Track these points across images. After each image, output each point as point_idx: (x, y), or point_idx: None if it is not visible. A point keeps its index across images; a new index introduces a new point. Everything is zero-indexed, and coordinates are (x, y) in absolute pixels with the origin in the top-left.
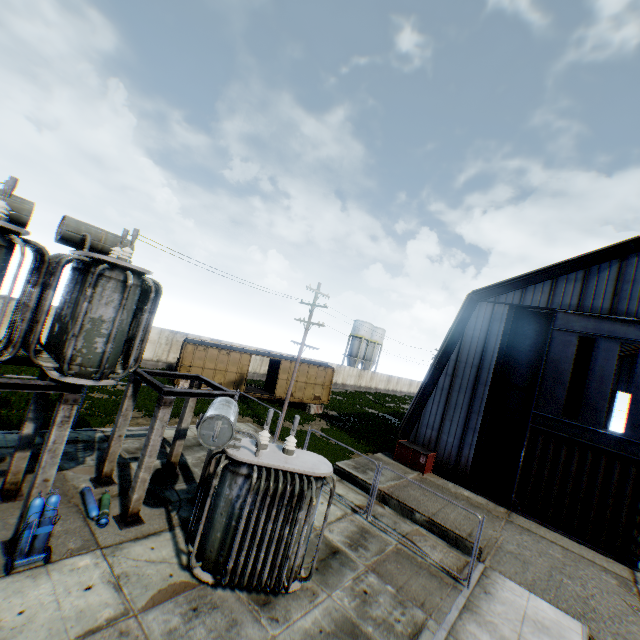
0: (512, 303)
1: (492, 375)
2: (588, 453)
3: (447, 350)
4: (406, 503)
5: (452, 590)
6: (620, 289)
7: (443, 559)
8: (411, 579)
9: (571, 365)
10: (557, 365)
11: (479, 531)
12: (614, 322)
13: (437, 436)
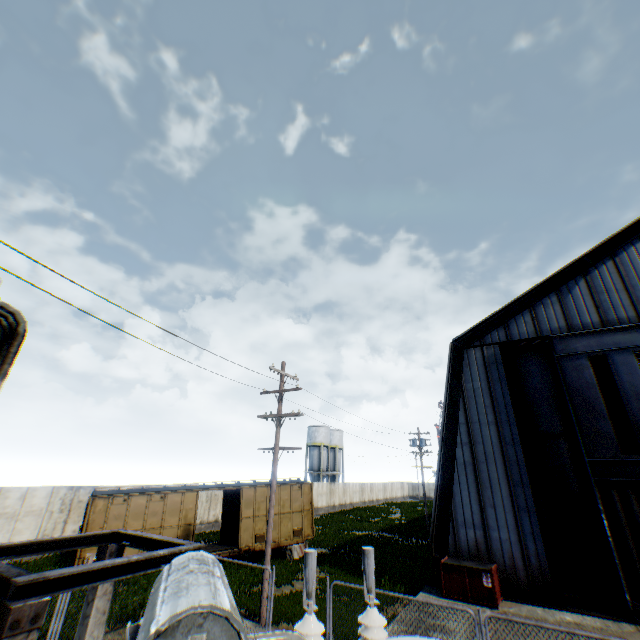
0: (500, 341)
1: (517, 428)
2: None
3: (451, 413)
4: None
5: None
6: (599, 301)
7: None
8: None
9: (597, 390)
10: (583, 394)
11: None
12: (614, 333)
13: (484, 535)
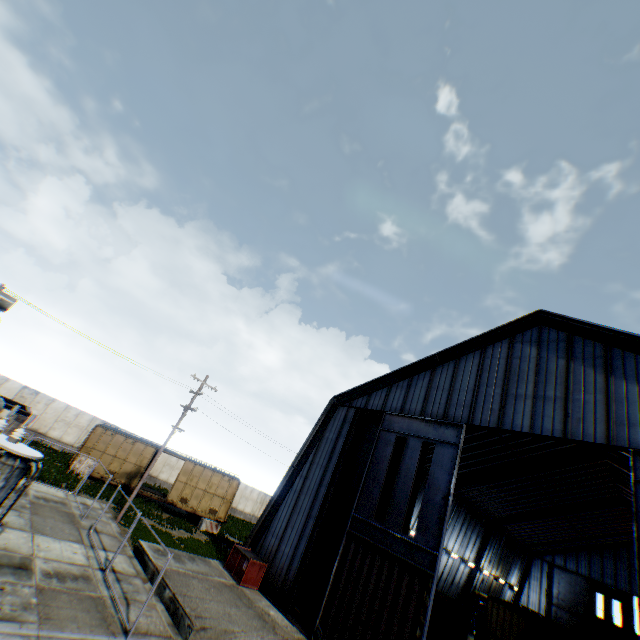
0: (359, 407)
1: (332, 475)
2: (386, 562)
3: (308, 451)
4: (166, 578)
5: (104, 631)
6: (430, 394)
7: (141, 621)
8: (71, 608)
9: (388, 464)
10: (378, 464)
11: (163, 570)
12: (421, 422)
13: (278, 545)
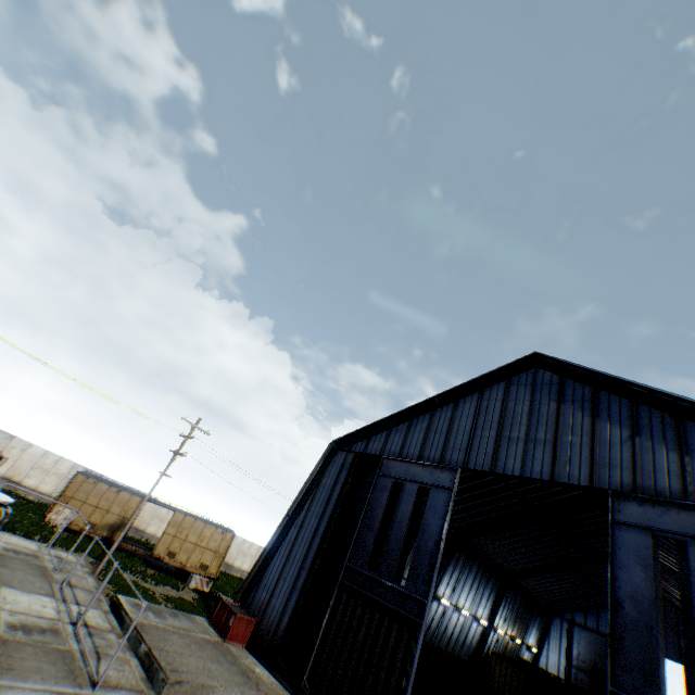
0: (358, 451)
1: (327, 523)
2: (377, 612)
3: (304, 499)
4: (143, 632)
5: (70, 682)
6: (428, 438)
7: (111, 675)
8: (36, 659)
9: (383, 510)
10: (374, 510)
11: (136, 619)
12: (418, 467)
13: (268, 599)
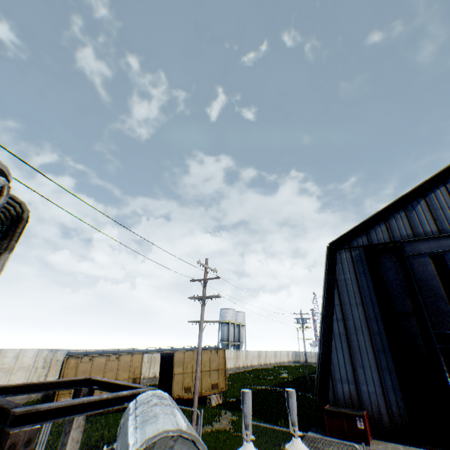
0: (364, 245)
1: (378, 308)
2: None
3: (328, 297)
4: None
5: None
6: (436, 215)
7: None
8: None
9: (438, 280)
10: (427, 283)
11: None
12: (448, 238)
13: (356, 388)
